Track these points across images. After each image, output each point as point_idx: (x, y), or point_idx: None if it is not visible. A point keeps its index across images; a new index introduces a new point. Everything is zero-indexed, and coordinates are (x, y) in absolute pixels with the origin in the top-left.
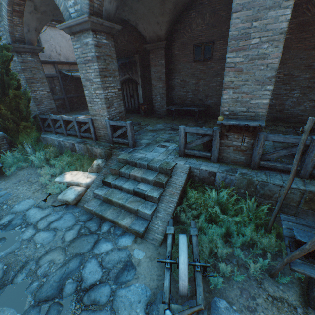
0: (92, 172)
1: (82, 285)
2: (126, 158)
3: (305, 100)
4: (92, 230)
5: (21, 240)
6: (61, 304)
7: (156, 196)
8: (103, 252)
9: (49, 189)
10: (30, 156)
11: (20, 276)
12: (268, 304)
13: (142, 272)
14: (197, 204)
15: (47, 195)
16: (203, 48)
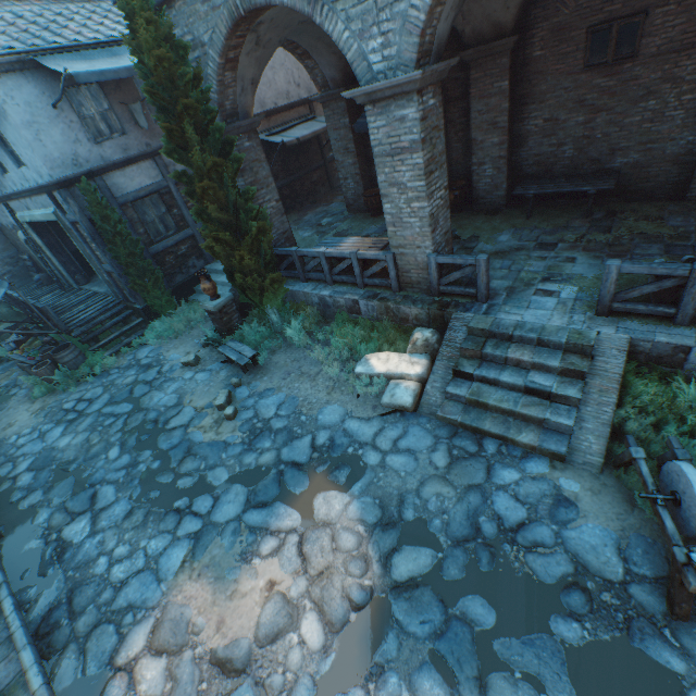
0: (415, 353)
1: (504, 524)
2: (487, 328)
3: None
4: (471, 451)
5: (371, 467)
6: (489, 545)
7: (576, 395)
8: (510, 482)
9: (357, 387)
10: (286, 331)
11: (408, 513)
12: None
13: (589, 510)
14: (652, 406)
15: (355, 397)
16: (615, 33)
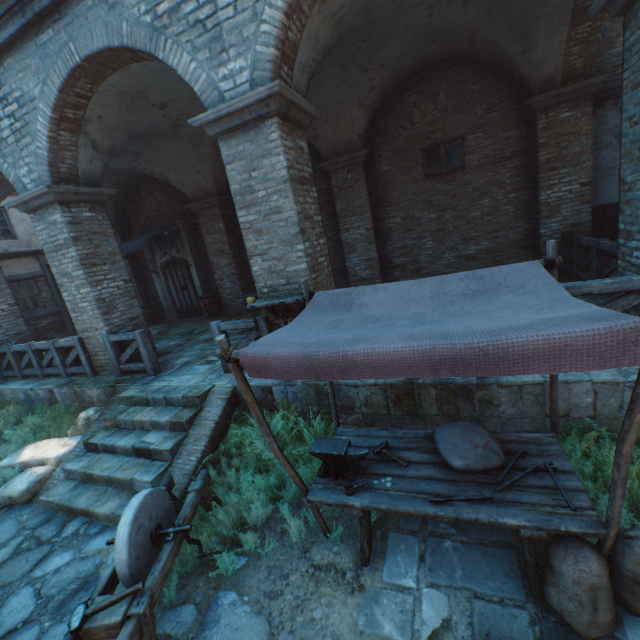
0: (78, 434)
1: None
2: (132, 395)
3: (444, 249)
4: (45, 539)
5: None
6: None
7: (168, 447)
8: (51, 570)
9: None
10: None
11: None
12: (305, 579)
13: None
14: (242, 448)
15: None
16: None
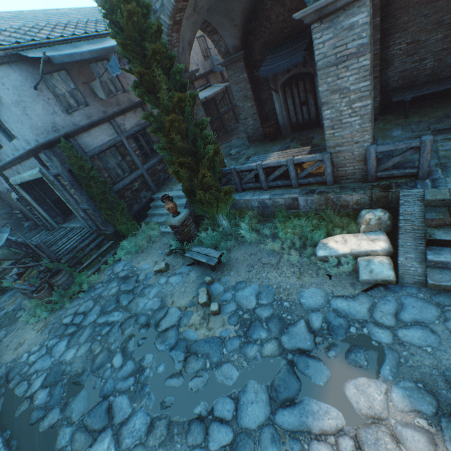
0: (369, 231)
1: None
2: (448, 197)
3: None
4: None
5: (387, 345)
6: None
7: None
8: None
9: (327, 269)
10: (239, 231)
11: None
12: None
13: None
14: None
15: (327, 278)
16: None
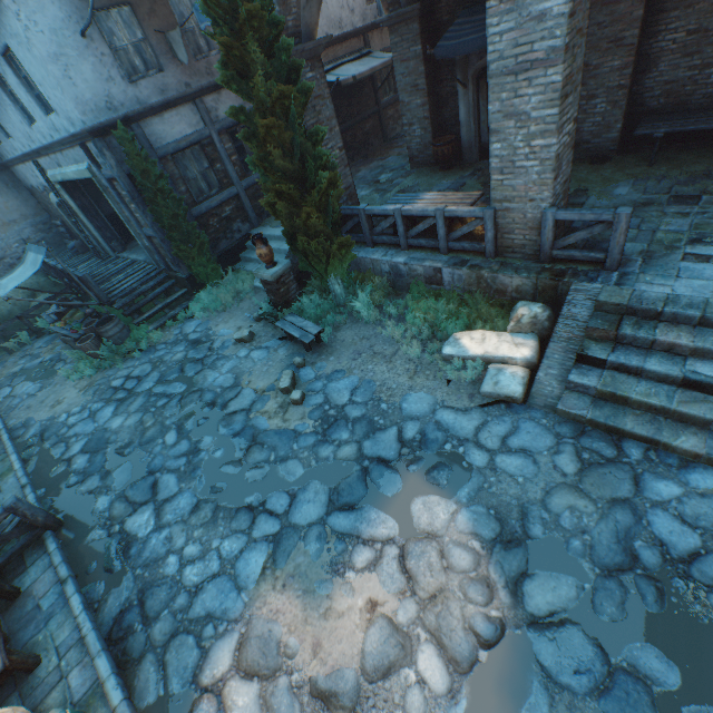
0: (518, 332)
1: (671, 553)
2: (625, 302)
3: None
4: (607, 455)
5: (477, 468)
6: (653, 578)
7: None
8: (669, 498)
9: (447, 372)
10: (354, 304)
11: (535, 529)
12: None
13: None
14: None
15: (444, 383)
16: None
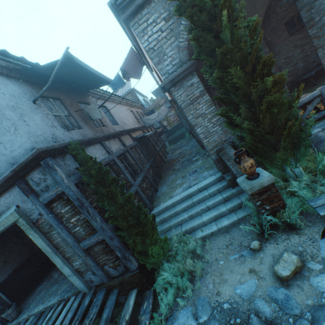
0: None
1: None
2: None
3: None
4: None
5: None
6: None
7: None
8: None
9: None
10: None
11: None
12: None
13: None
14: None
15: None
16: (295, 20)
